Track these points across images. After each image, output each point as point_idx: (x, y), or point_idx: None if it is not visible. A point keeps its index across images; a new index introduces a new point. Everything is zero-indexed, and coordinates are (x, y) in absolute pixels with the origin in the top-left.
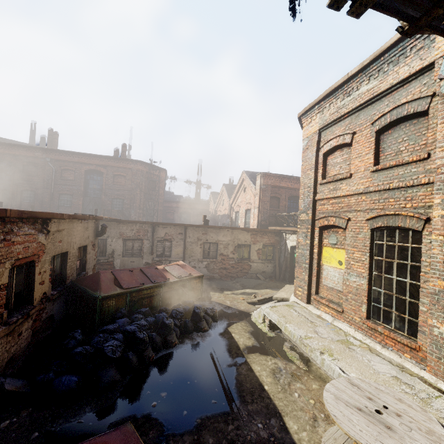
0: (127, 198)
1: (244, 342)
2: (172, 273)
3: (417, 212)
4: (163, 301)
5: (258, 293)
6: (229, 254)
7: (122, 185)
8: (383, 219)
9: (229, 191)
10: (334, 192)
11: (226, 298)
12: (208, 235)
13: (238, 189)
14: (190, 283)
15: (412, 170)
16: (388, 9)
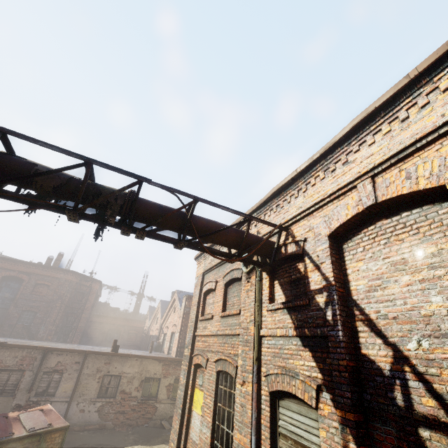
0: (42, 310)
1: None
2: (24, 424)
3: (235, 359)
4: None
5: None
6: (132, 391)
7: (42, 295)
8: (221, 363)
9: (164, 309)
10: (204, 330)
11: None
12: (111, 365)
13: (170, 308)
14: (45, 438)
15: (235, 321)
16: (158, 238)
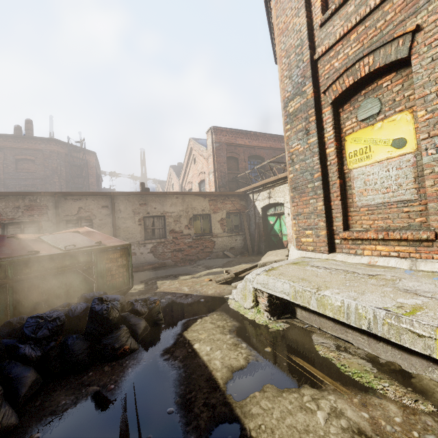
0: (40, 188)
1: (225, 360)
2: (54, 244)
3: None
4: (18, 303)
5: (230, 270)
6: (183, 229)
7: (30, 172)
8: None
9: (177, 172)
10: (358, 12)
11: (182, 284)
12: (149, 206)
13: (187, 162)
14: (100, 259)
15: None
16: None
